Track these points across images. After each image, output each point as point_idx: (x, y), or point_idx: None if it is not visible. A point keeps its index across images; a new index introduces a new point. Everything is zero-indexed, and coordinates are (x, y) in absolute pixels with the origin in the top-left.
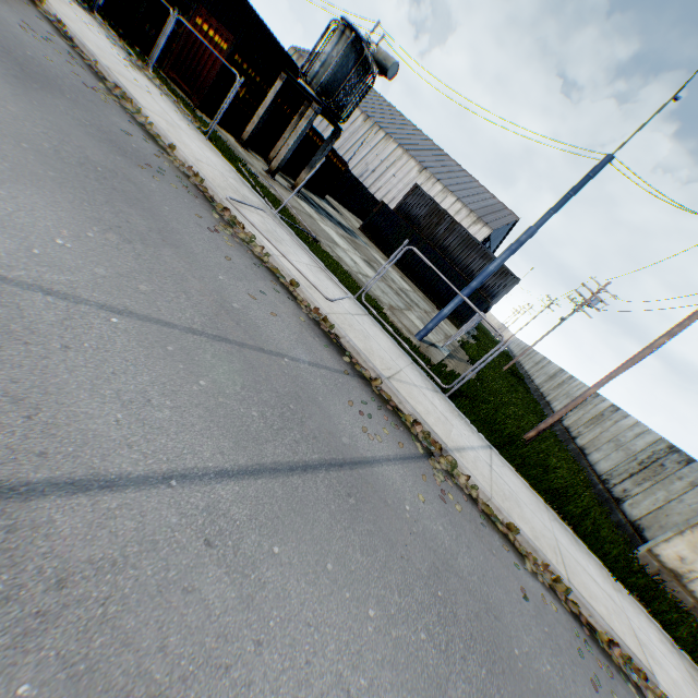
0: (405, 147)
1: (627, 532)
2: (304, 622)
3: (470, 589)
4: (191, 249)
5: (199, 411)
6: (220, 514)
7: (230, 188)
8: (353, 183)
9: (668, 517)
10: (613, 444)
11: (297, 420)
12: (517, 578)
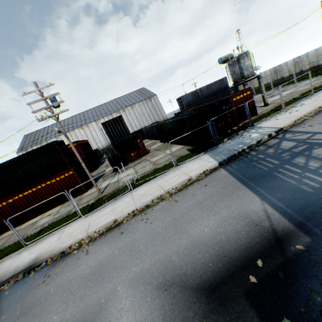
0: (104, 115)
1: None
2: None
3: None
4: None
5: None
6: None
7: None
8: None
9: None
10: (320, 56)
11: None
12: None
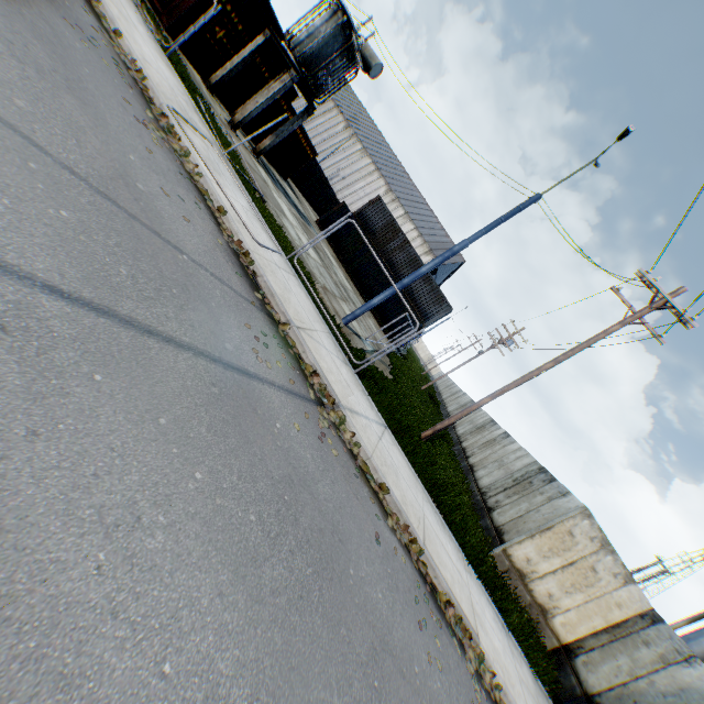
0: (378, 165)
1: (491, 535)
2: (108, 445)
3: (322, 510)
4: (104, 117)
5: (48, 230)
6: (35, 317)
7: (178, 104)
8: (320, 179)
9: (526, 524)
10: (498, 464)
11: (176, 303)
12: (375, 525)
